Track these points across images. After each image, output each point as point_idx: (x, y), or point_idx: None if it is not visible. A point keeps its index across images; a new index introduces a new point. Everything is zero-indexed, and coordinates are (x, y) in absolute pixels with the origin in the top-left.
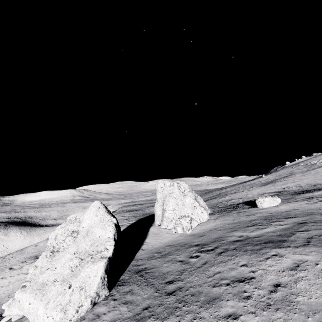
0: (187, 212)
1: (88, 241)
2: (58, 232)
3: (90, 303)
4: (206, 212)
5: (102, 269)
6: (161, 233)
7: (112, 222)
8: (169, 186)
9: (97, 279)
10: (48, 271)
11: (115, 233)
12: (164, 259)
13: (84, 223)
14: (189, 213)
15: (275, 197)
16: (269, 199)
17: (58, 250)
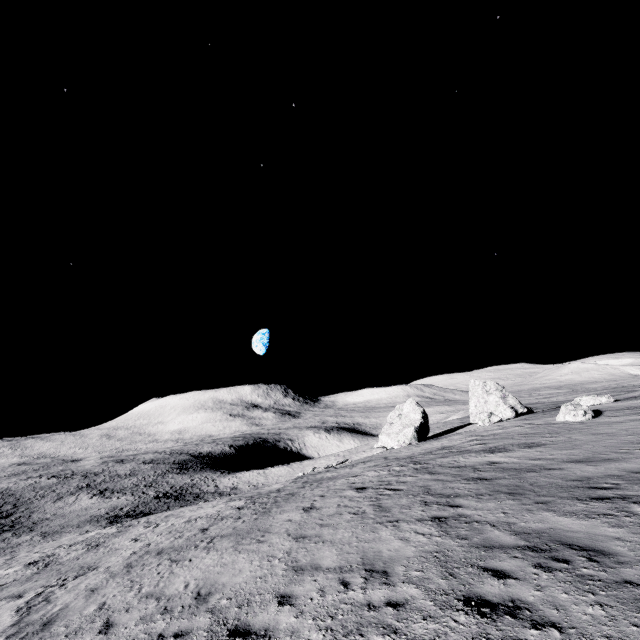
0: (490, 409)
1: (407, 420)
2: (391, 415)
3: (408, 442)
4: (510, 409)
5: (413, 430)
6: (472, 427)
7: (420, 410)
8: (478, 385)
9: (410, 433)
10: (389, 430)
11: (422, 417)
12: (453, 434)
13: (404, 410)
14: (492, 409)
15: (601, 397)
16: (587, 399)
17: (393, 423)
